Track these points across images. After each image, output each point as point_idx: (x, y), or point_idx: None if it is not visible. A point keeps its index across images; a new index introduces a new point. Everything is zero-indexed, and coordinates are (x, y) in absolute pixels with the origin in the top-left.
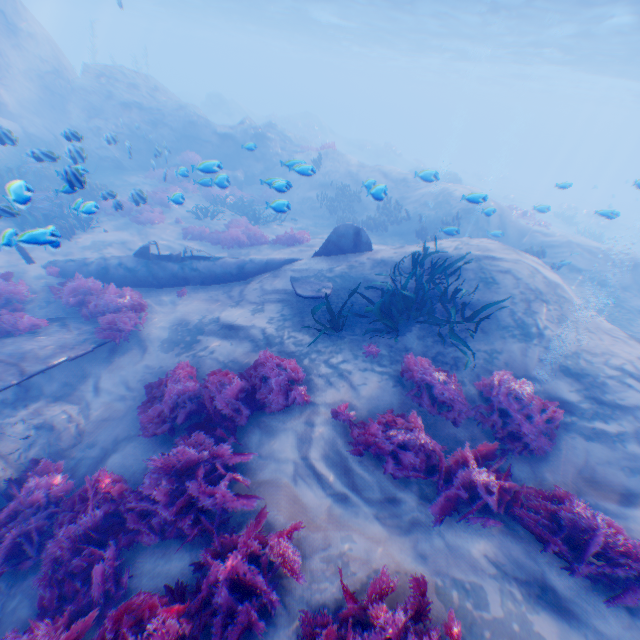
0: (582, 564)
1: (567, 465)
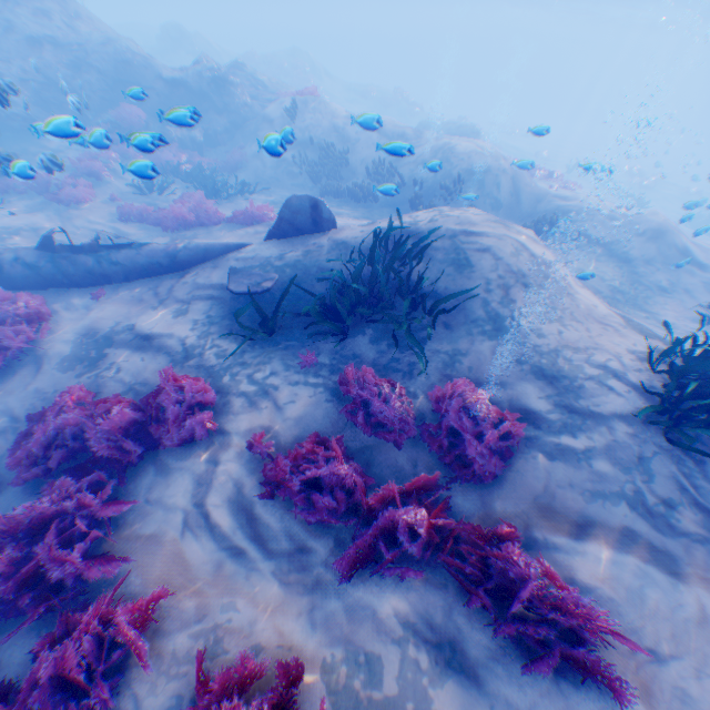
0: (503, 623)
1: (521, 492)
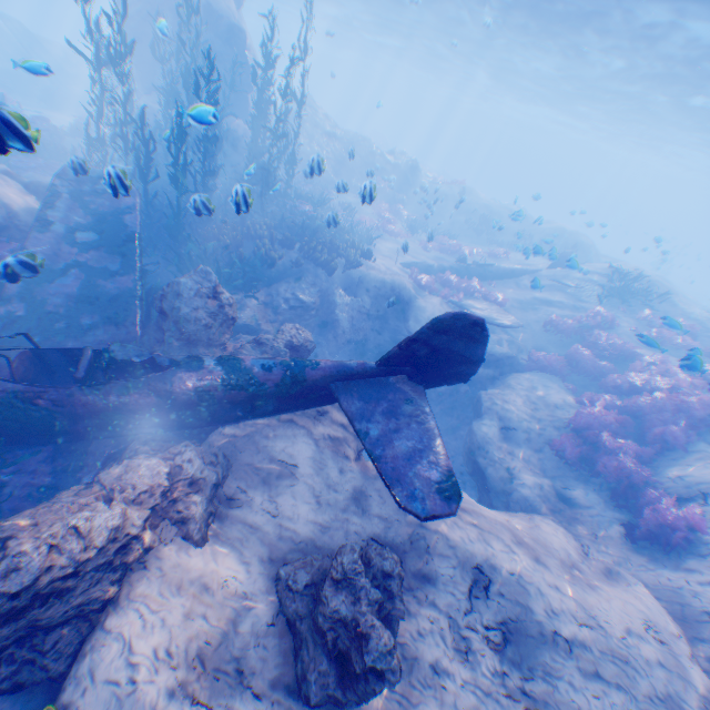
0: None
1: (703, 345)
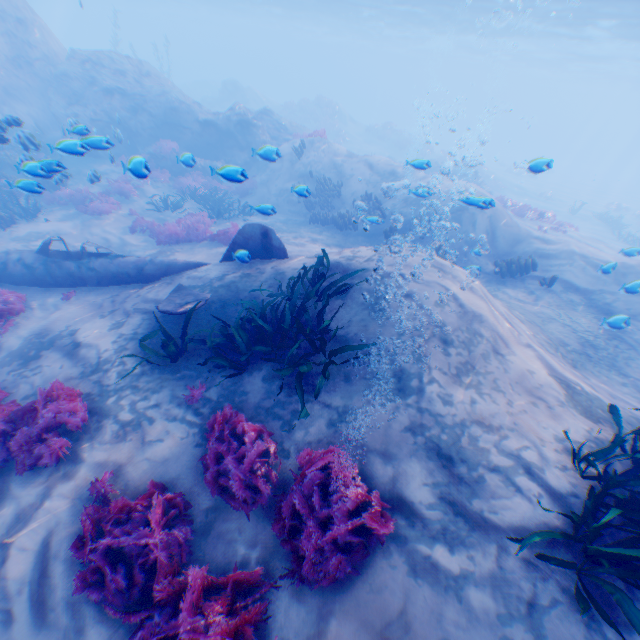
0: None
1: (363, 617)
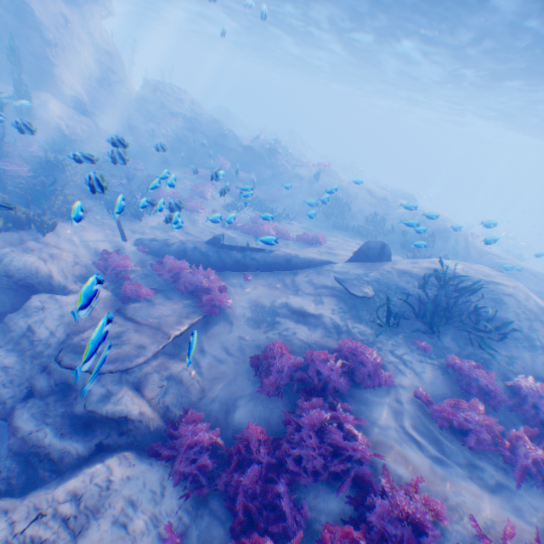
0: None
1: None
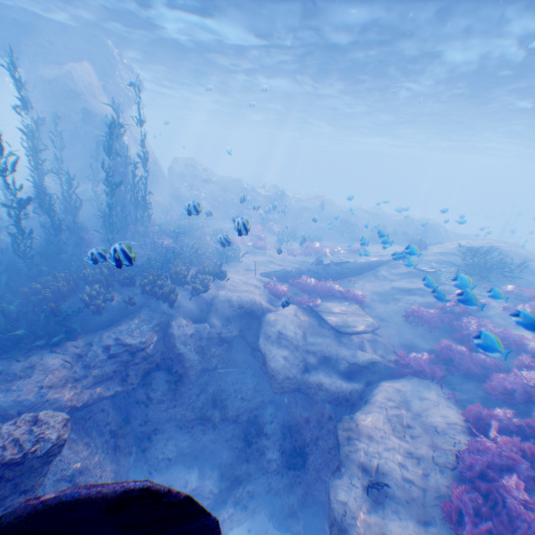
0: None
1: None
